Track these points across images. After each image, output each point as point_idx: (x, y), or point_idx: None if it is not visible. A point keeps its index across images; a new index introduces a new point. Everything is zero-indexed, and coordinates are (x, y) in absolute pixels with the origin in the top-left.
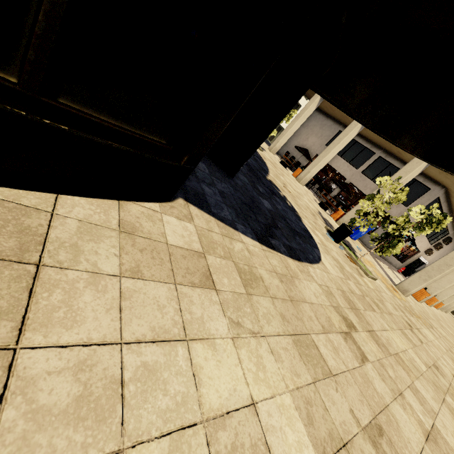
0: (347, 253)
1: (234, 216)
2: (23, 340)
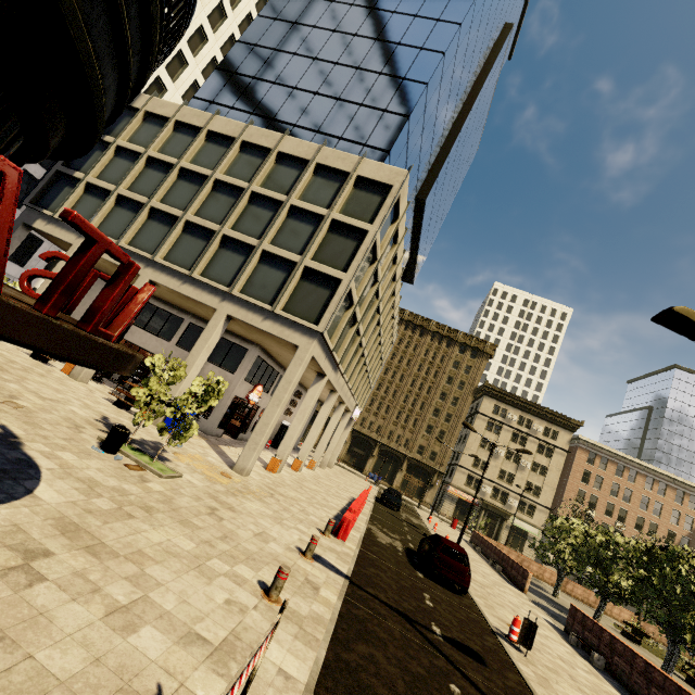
0: (133, 461)
1: None
2: None
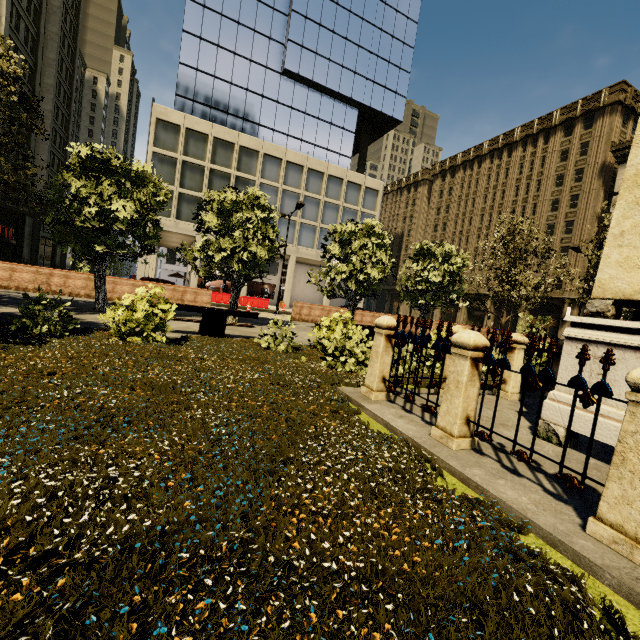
0: None
1: None
2: None
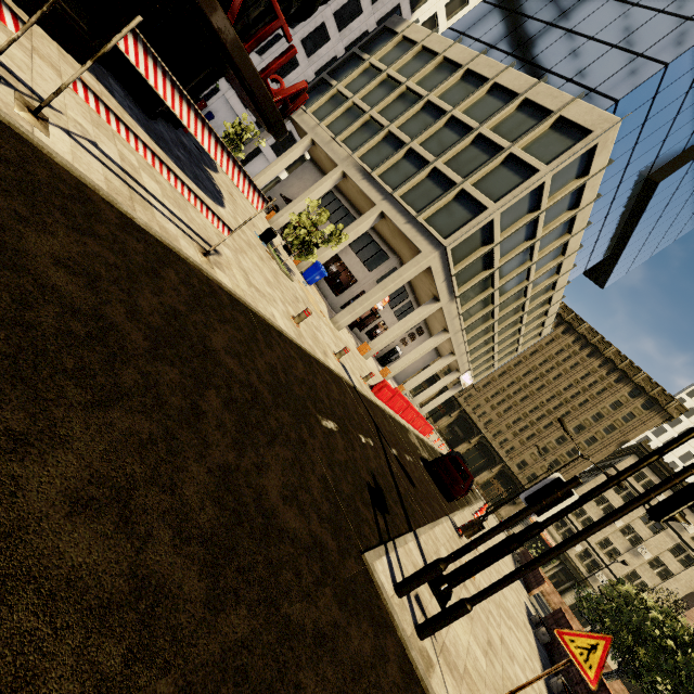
0: (271, 254)
1: (135, 117)
2: (33, 37)
